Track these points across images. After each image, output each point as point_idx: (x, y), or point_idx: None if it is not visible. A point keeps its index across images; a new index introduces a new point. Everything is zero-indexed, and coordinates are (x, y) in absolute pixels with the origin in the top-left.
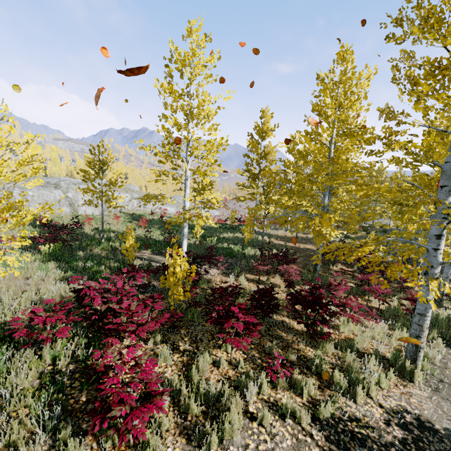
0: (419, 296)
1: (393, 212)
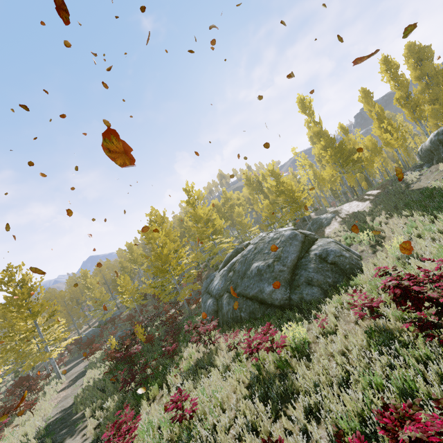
0: (54, 356)
1: (2, 362)
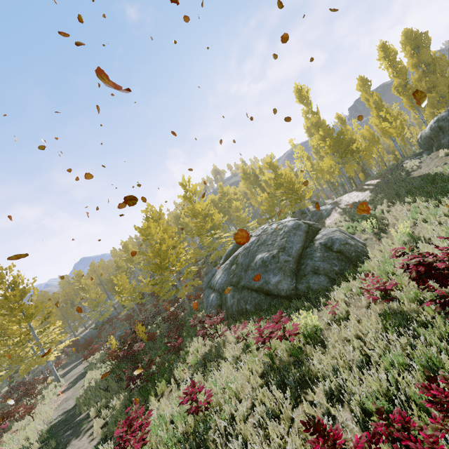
0: (52, 359)
1: None
